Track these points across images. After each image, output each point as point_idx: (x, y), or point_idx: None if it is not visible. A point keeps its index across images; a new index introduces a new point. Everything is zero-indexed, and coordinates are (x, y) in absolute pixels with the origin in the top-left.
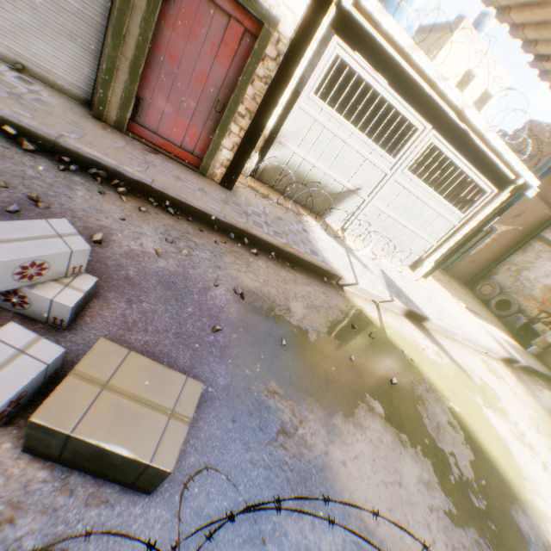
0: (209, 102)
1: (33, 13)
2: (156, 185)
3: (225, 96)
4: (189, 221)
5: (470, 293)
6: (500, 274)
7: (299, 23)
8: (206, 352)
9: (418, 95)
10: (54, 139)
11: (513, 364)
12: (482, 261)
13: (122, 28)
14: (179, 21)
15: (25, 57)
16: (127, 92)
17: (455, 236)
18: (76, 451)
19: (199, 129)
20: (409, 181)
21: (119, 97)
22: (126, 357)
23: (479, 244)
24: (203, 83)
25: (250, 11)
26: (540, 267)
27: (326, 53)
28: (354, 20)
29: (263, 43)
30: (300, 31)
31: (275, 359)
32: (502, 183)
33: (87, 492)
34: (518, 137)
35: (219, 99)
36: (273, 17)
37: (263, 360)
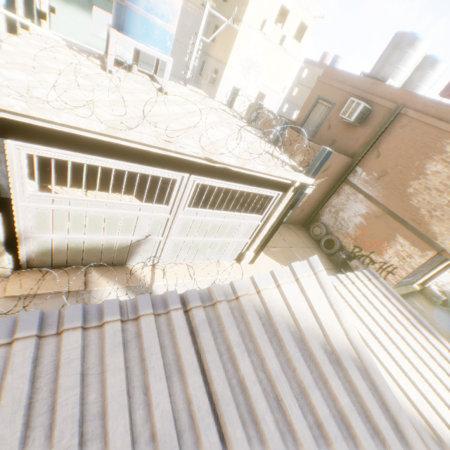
0: None
1: None
2: None
3: None
4: None
5: (306, 236)
6: (325, 215)
7: None
8: None
9: (155, 157)
10: None
11: None
12: (310, 207)
13: None
14: None
15: None
16: None
17: (262, 232)
18: None
19: None
20: (195, 214)
21: None
22: None
23: (304, 198)
24: None
25: None
26: (351, 208)
27: (11, 157)
28: (17, 120)
29: None
30: None
31: None
32: (284, 187)
33: None
34: (291, 135)
35: None
36: None
37: None
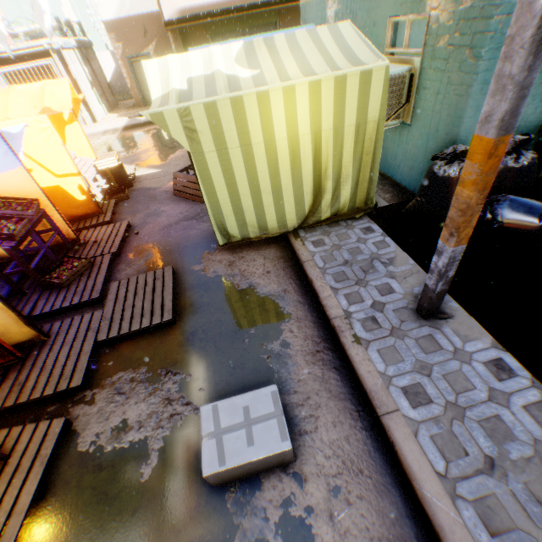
0: None
1: None
2: None
3: None
4: None
5: None
6: None
7: None
8: None
9: None
10: None
11: (137, 127)
12: None
13: None
14: None
15: None
16: None
17: None
18: None
19: None
20: None
21: None
22: None
23: None
24: None
25: None
26: None
27: None
28: None
29: None
30: None
31: None
32: (47, 55)
33: None
34: None
35: None
36: None
37: None
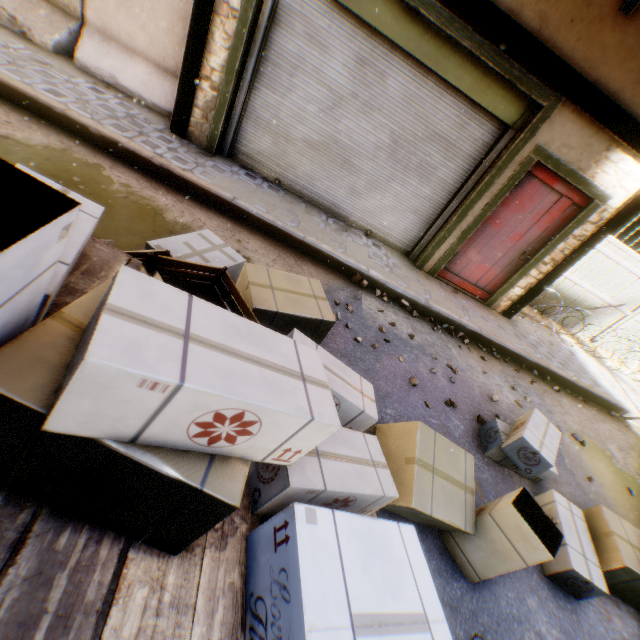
0: (515, 252)
1: (393, 198)
2: (484, 333)
3: (531, 248)
4: (505, 362)
5: None
6: None
7: (628, 197)
8: (598, 502)
9: None
10: (426, 305)
11: None
12: None
13: (468, 210)
14: (513, 200)
15: (373, 225)
16: (451, 250)
17: None
18: (629, 583)
19: (497, 272)
20: None
21: (441, 253)
22: (618, 520)
23: None
24: (515, 240)
25: (584, 192)
26: None
27: None
28: None
29: (587, 212)
30: (628, 203)
31: (634, 509)
32: None
33: (622, 608)
34: None
35: (526, 250)
36: (605, 195)
37: (629, 510)
